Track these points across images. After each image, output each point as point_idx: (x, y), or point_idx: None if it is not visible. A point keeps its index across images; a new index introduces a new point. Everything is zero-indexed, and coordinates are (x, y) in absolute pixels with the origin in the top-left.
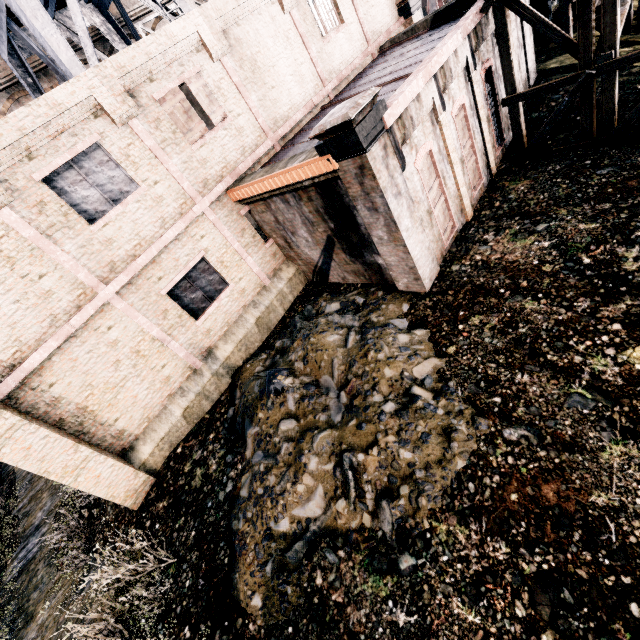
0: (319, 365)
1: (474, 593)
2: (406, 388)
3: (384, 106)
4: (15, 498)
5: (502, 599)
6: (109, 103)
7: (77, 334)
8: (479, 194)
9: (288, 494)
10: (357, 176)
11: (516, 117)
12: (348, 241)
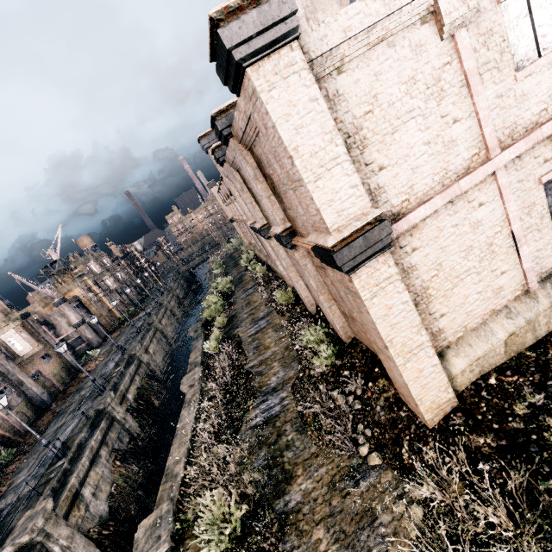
0: None
1: None
2: None
3: None
4: (245, 356)
5: None
6: None
7: (453, 201)
8: None
9: None
10: None
11: None
12: None
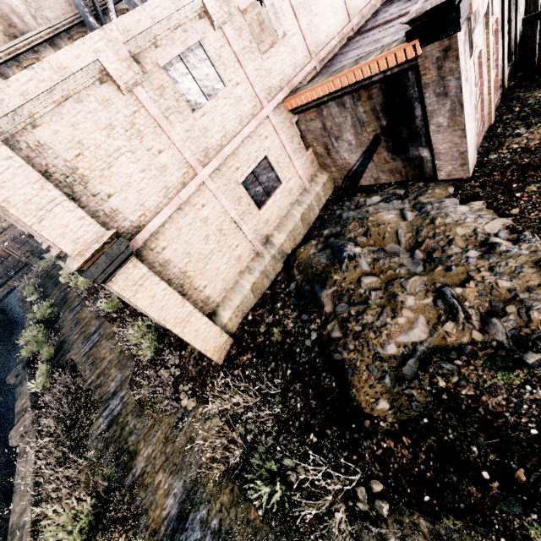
0: (383, 236)
1: None
2: (482, 241)
3: None
4: (82, 377)
5: None
6: (211, 6)
7: (182, 207)
8: (496, 104)
9: (390, 326)
10: (438, 60)
11: (533, 35)
12: (396, 137)
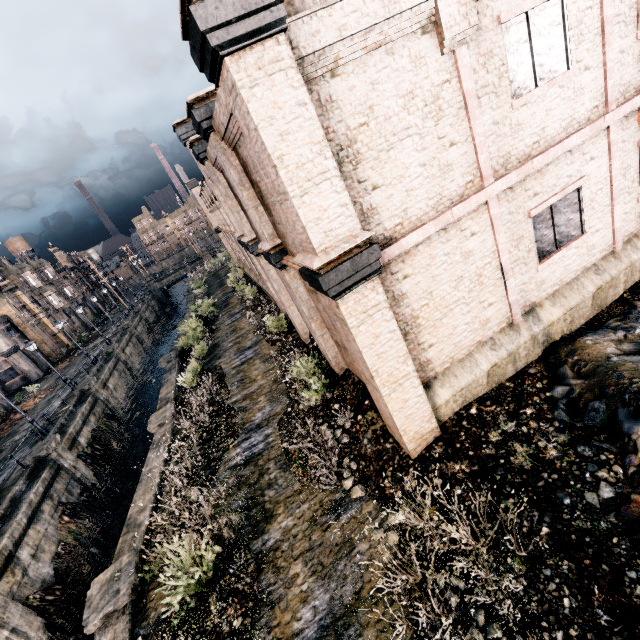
0: None
1: None
2: None
3: None
4: (228, 390)
5: None
6: None
7: (447, 228)
8: None
9: None
10: None
11: None
12: None
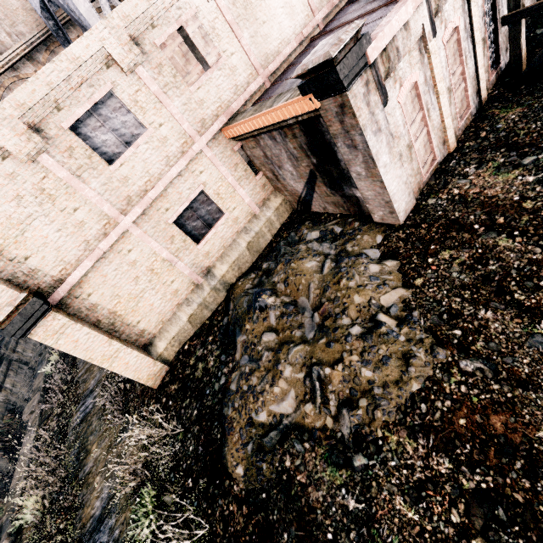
0: (297, 288)
1: (415, 496)
2: (372, 314)
3: (368, 39)
4: (76, 368)
5: (440, 505)
6: (118, 53)
7: (105, 256)
8: (465, 124)
9: (266, 393)
10: (338, 114)
11: (516, 36)
12: (329, 175)
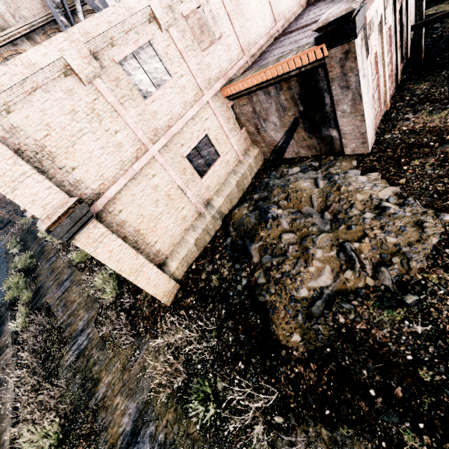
0: (300, 200)
1: None
2: (376, 205)
3: (366, 7)
4: (55, 317)
5: None
6: (159, 13)
7: (135, 177)
8: (391, 94)
9: (303, 274)
10: (341, 60)
11: (419, 39)
12: (311, 120)
